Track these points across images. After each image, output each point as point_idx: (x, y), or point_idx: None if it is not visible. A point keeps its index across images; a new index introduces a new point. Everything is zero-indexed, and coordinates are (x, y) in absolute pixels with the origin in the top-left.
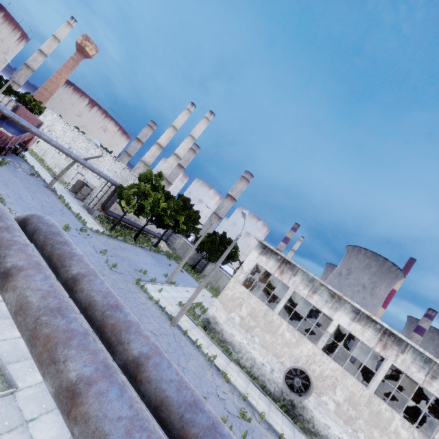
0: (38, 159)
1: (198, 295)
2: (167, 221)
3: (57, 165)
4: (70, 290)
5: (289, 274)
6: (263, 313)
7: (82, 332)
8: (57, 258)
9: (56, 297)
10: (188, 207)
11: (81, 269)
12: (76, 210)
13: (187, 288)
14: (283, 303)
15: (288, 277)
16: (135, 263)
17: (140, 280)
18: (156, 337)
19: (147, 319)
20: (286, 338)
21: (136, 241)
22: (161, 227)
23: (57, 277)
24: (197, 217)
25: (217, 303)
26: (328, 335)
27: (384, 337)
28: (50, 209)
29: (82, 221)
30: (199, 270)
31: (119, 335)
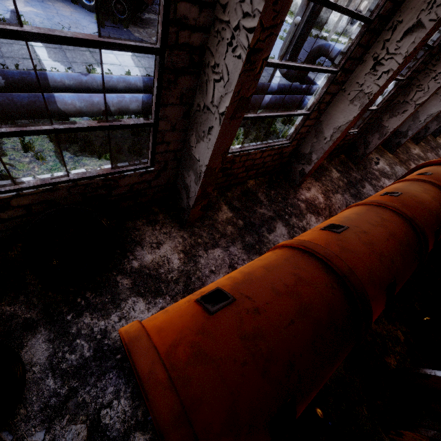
0: None
1: None
2: None
3: None
4: None
5: None
6: None
7: None
8: None
9: None
10: None
11: None
12: None
13: None
14: None
15: None
16: None
17: None
18: None
19: None
20: None
21: None
22: None
23: None
24: None
25: None
26: None
27: None
28: None
29: None
30: None
31: None
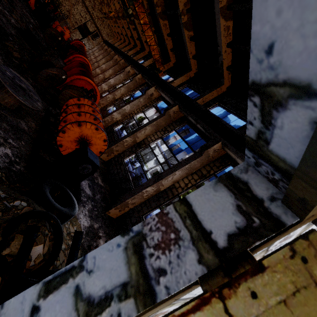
0: None
1: None
2: None
3: (145, 154)
4: None
5: None
6: None
7: None
8: None
9: None
10: None
11: None
12: None
13: None
14: None
15: None
16: None
17: None
18: None
19: None
20: None
21: None
22: None
23: None
24: None
25: None
26: None
27: None
28: None
29: None
30: None
31: None
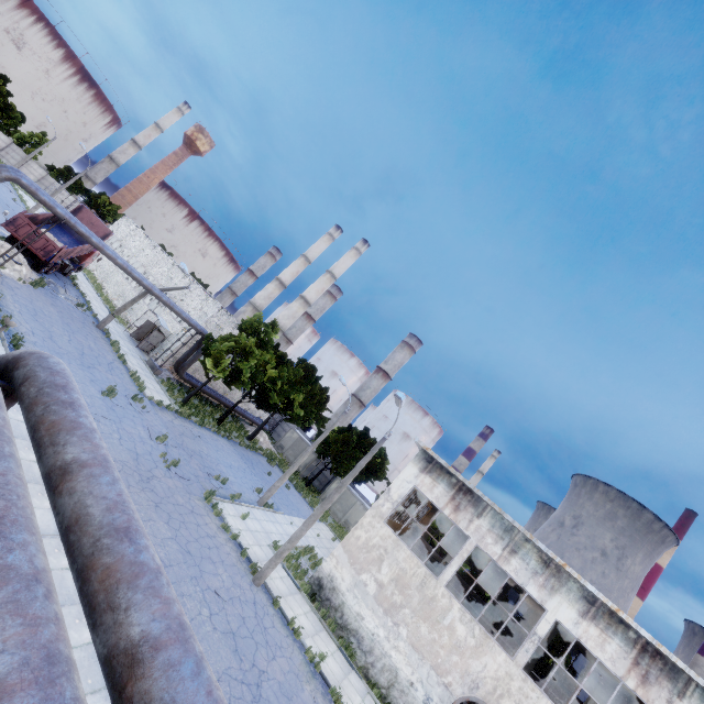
0: (94, 285)
1: (310, 534)
2: (274, 400)
3: (121, 296)
4: (52, 489)
5: (469, 513)
6: (419, 581)
7: (27, 574)
8: (48, 429)
9: (3, 496)
10: (311, 380)
11: (83, 452)
12: (134, 367)
13: (293, 518)
14: (456, 566)
15: (467, 518)
16: (211, 464)
17: (214, 493)
18: (221, 603)
19: (211, 567)
20: (457, 636)
21: (219, 427)
22: (264, 408)
23: (38, 463)
24: (324, 398)
25: (340, 552)
26: (536, 639)
27: (643, 659)
28: (93, 360)
29: (139, 385)
30: (319, 489)
31: (114, 589)
